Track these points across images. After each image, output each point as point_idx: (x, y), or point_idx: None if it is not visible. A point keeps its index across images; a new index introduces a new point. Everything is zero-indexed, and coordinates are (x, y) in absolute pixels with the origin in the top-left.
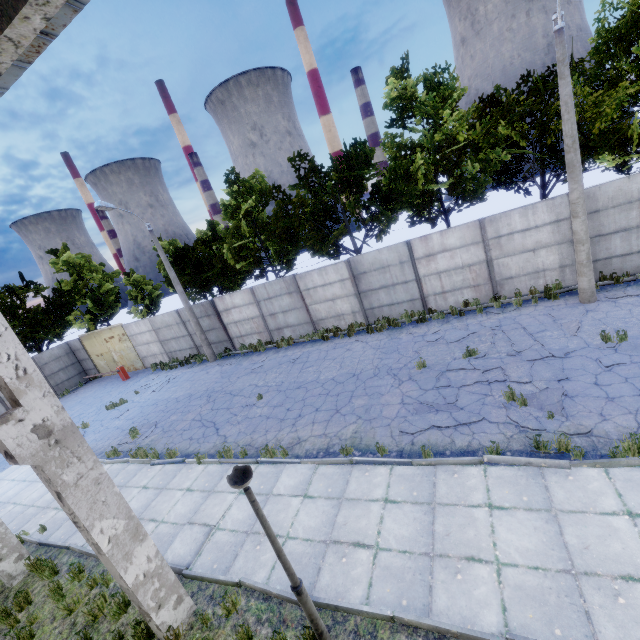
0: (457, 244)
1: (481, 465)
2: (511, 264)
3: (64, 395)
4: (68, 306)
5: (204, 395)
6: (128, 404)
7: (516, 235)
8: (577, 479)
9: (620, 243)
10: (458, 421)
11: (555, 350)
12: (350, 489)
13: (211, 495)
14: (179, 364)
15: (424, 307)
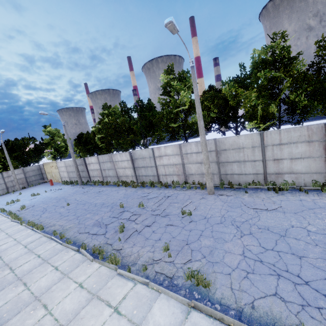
0: (171, 153)
1: (77, 252)
2: (192, 168)
3: (31, 186)
4: (42, 150)
5: (59, 198)
6: (39, 195)
7: (194, 154)
8: (89, 266)
9: (237, 168)
10: (96, 232)
11: (165, 212)
12: (37, 248)
13: (8, 237)
14: (70, 183)
15: (158, 180)
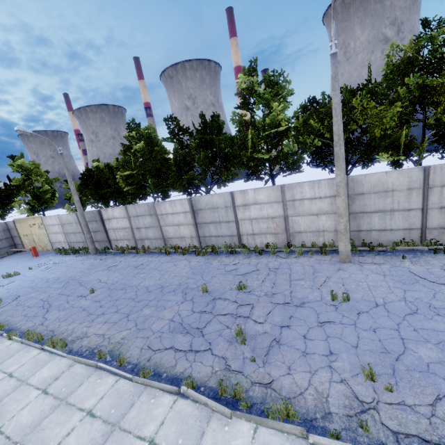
0: (265, 200)
1: (176, 395)
2: (301, 222)
3: None
4: (10, 197)
5: (65, 280)
6: (19, 276)
7: (306, 201)
8: (230, 431)
9: (378, 220)
10: (191, 347)
11: (297, 298)
12: (76, 393)
13: None
14: (72, 252)
15: (239, 242)
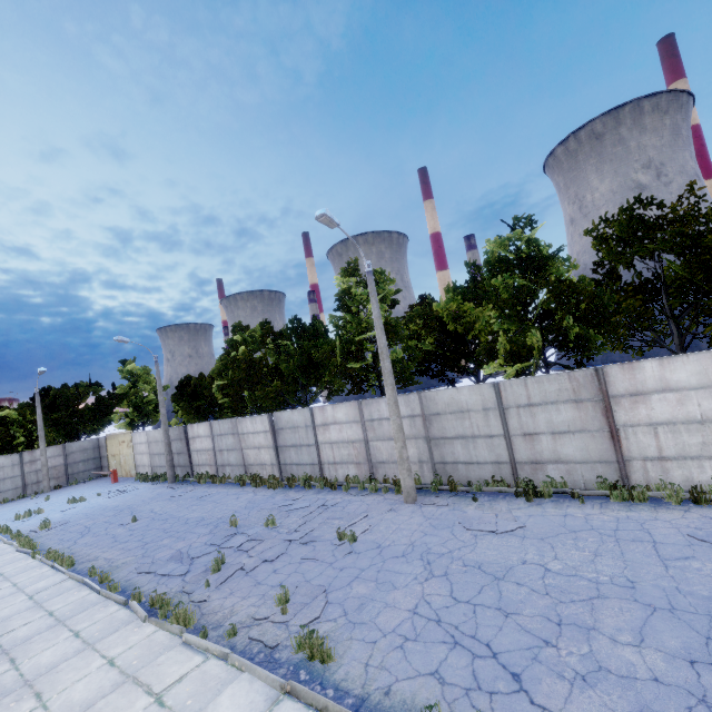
0: (344, 419)
1: (123, 606)
2: (382, 448)
3: (73, 484)
4: (109, 407)
5: (121, 509)
6: (83, 502)
7: (384, 421)
8: (136, 631)
9: (462, 449)
10: (170, 572)
11: (310, 536)
12: (53, 599)
13: (3, 581)
14: (151, 479)
15: (321, 474)
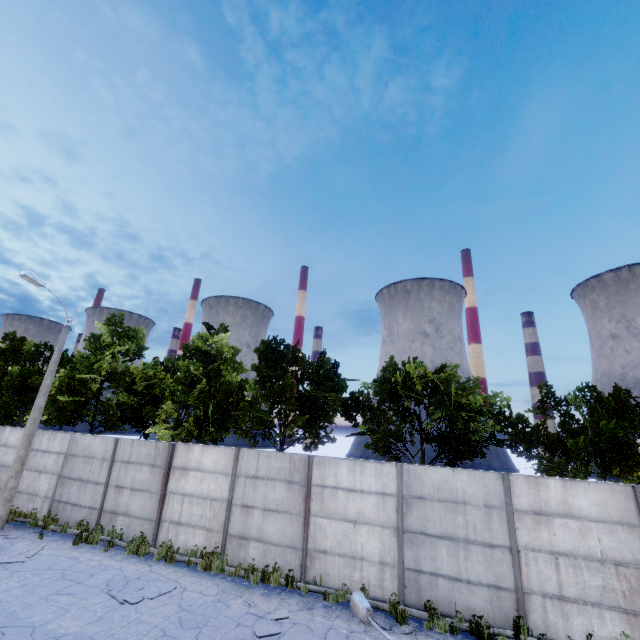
0: (14, 443)
1: None
2: (26, 478)
3: None
4: None
5: None
6: None
7: (40, 453)
8: None
9: (76, 491)
10: None
11: None
12: None
13: None
14: None
15: None
